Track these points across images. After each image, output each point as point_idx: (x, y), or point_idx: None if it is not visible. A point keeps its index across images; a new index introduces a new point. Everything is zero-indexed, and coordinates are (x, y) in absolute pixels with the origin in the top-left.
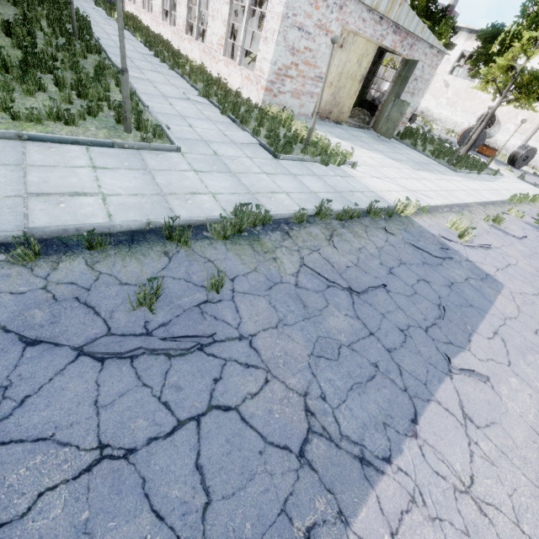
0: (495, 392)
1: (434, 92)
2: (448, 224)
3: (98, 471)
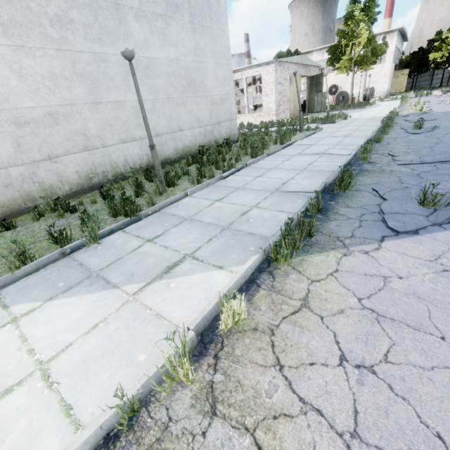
0: None
1: None
2: (411, 111)
3: None
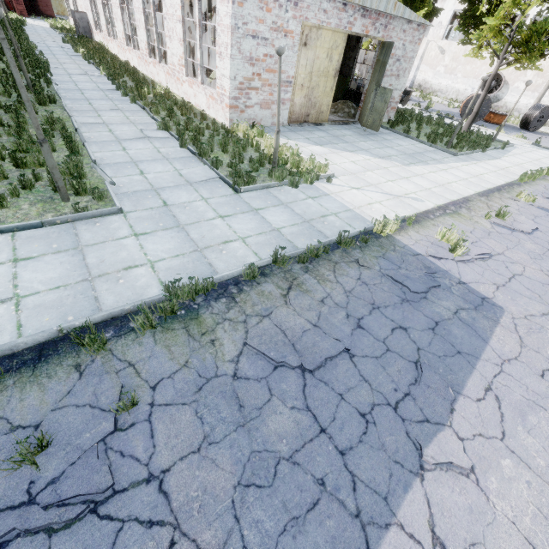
0: (480, 490)
1: (429, 61)
2: (438, 236)
3: None
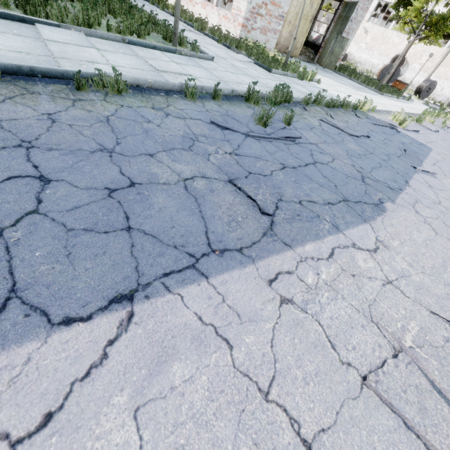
0: (441, 182)
1: (355, 38)
2: (391, 118)
3: (287, 170)
